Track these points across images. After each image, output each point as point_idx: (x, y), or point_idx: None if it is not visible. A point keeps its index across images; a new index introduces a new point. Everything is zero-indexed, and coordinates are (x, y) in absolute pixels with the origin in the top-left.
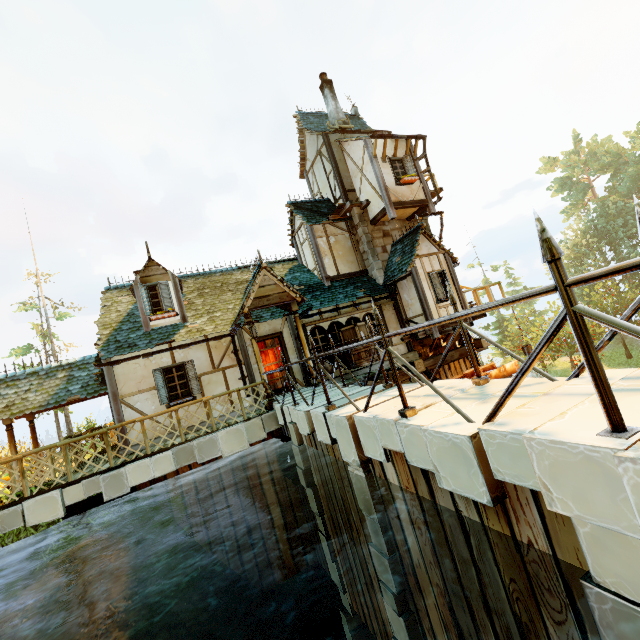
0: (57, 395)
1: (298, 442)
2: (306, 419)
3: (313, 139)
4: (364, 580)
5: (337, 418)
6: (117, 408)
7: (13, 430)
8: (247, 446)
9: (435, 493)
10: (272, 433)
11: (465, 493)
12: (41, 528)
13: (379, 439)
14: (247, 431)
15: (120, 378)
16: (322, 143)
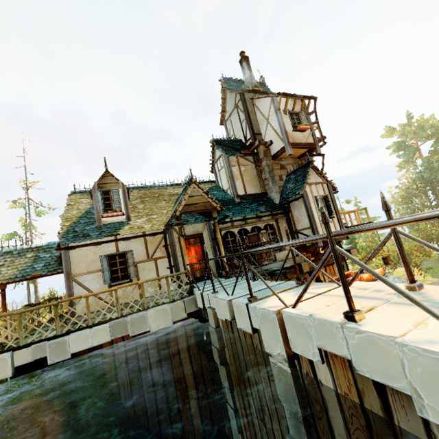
0: (24, 270)
1: (215, 325)
2: (228, 307)
3: (232, 97)
4: None
5: (263, 311)
6: (69, 284)
7: None
8: (171, 323)
9: (394, 412)
10: (191, 314)
11: None
12: None
13: (314, 338)
14: (171, 311)
15: (74, 260)
16: (239, 99)
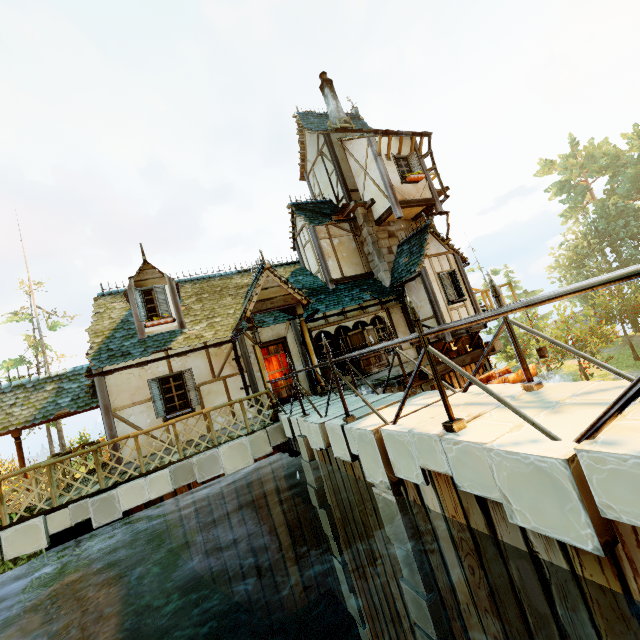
0: (45, 409)
1: (309, 457)
2: (320, 432)
3: (314, 139)
4: (390, 617)
5: (360, 432)
6: (109, 422)
7: None
8: (251, 462)
9: (496, 527)
10: (278, 447)
11: (554, 534)
12: (21, 561)
13: (416, 457)
14: (251, 445)
15: (112, 389)
16: (323, 143)
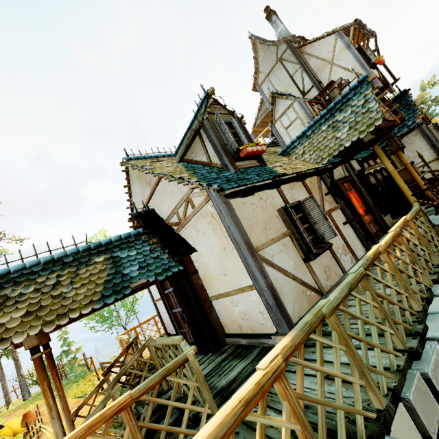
0: (110, 283)
1: None
2: None
3: (270, 52)
4: None
5: None
6: (258, 266)
7: (41, 357)
8: None
9: None
10: None
11: None
12: None
13: None
14: None
15: (242, 223)
16: (285, 49)
